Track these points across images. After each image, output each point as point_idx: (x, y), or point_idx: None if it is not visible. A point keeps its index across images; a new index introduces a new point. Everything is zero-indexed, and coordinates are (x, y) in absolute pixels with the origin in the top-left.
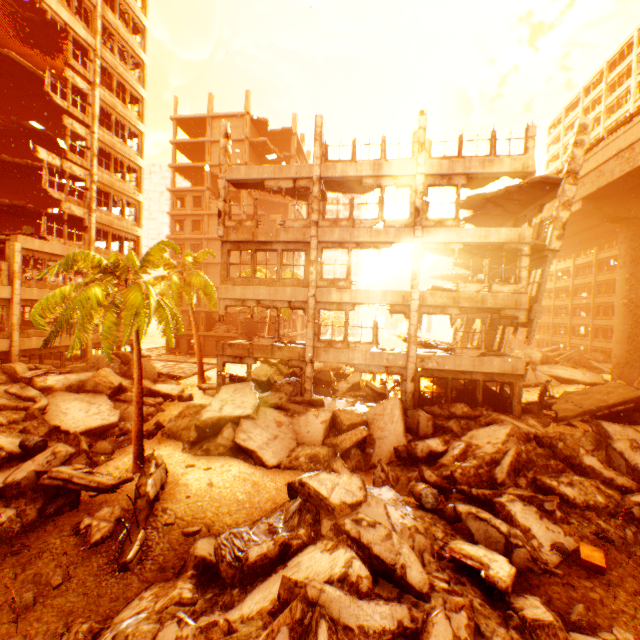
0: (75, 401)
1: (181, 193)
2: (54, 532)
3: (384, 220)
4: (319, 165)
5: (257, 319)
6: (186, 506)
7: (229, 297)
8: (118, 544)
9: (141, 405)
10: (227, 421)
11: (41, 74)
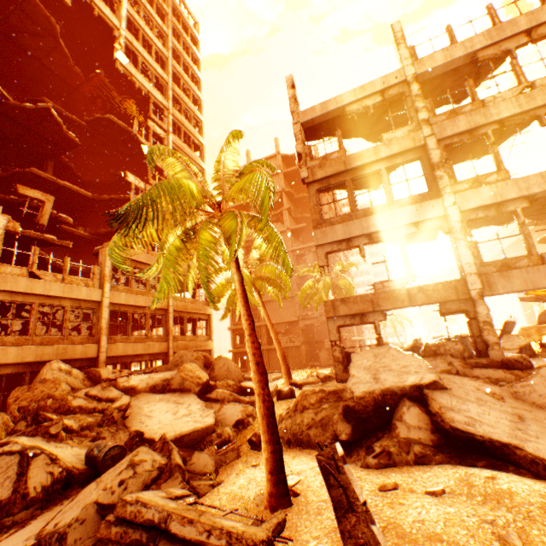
0: (159, 402)
1: None
2: None
3: (530, 83)
4: (410, 64)
5: (317, 323)
6: None
7: (328, 241)
8: None
9: (262, 368)
10: (397, 397)
11: (131, 130)
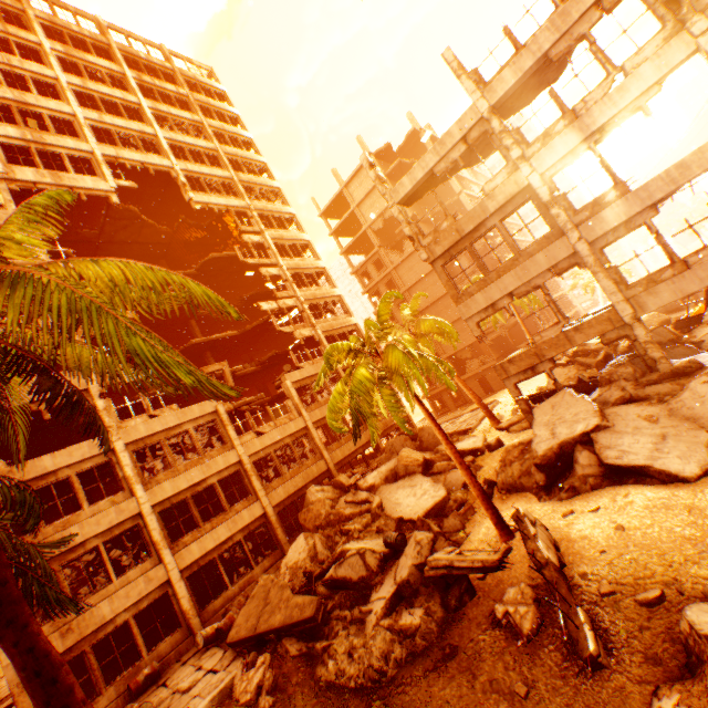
0: (398, 490)
1: (361, 269)
2: (471, 627)
3: (619, 68)
4: (480, 97)
5: (504, 333)
6: (609, 565)
7: (474, 312)
8: (558, 632)
9: (464, 465)
10: (571, 445)
11: (233, 254)
